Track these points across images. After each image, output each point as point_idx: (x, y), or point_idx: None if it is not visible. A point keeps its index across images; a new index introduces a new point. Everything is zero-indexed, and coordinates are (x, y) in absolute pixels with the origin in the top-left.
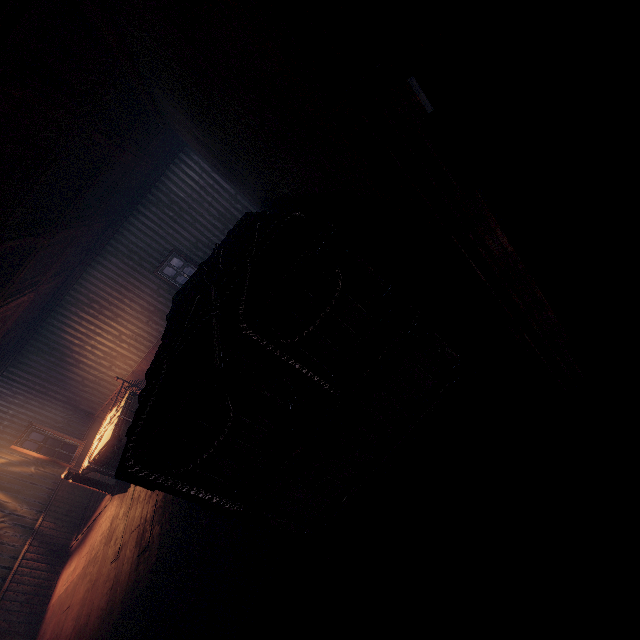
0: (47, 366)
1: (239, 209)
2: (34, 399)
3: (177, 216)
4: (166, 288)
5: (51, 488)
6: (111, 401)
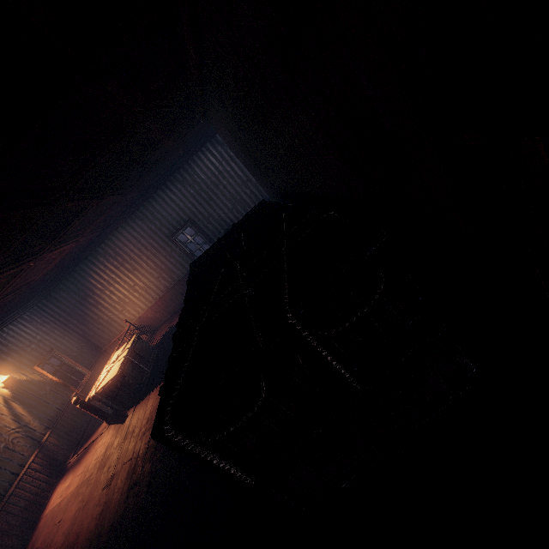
0: (72, 303)
1: (248, 193)
2: (57, 329)
3: (196, 193)
4: (178, 251)
5: (59, 408)
6: (117, 339)
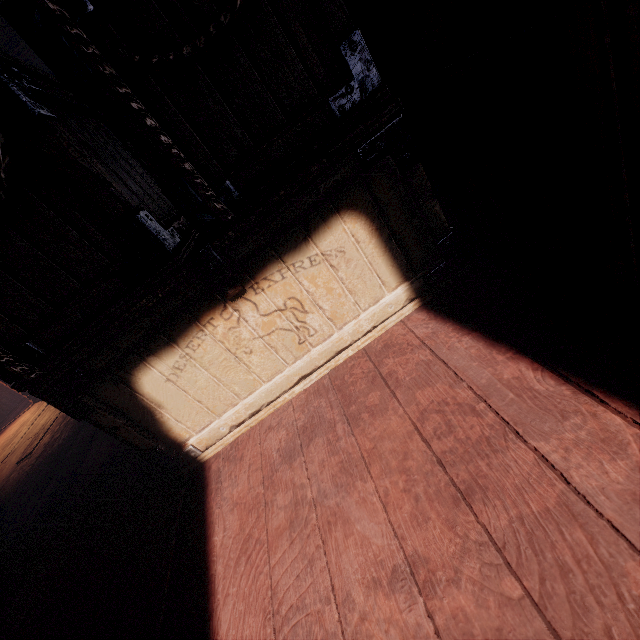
0: None
1: None
2: None
3: None
4: None
5: None
6: None
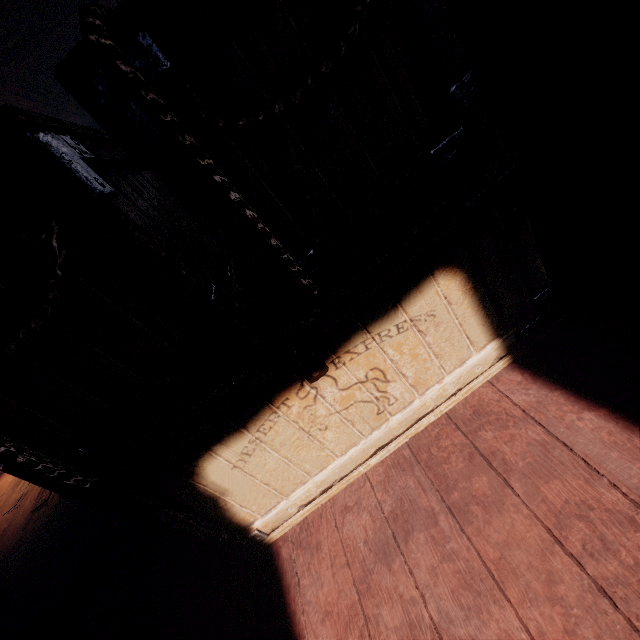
0: None
1: None
2: None
3: None
4: None
5: None
6: None
